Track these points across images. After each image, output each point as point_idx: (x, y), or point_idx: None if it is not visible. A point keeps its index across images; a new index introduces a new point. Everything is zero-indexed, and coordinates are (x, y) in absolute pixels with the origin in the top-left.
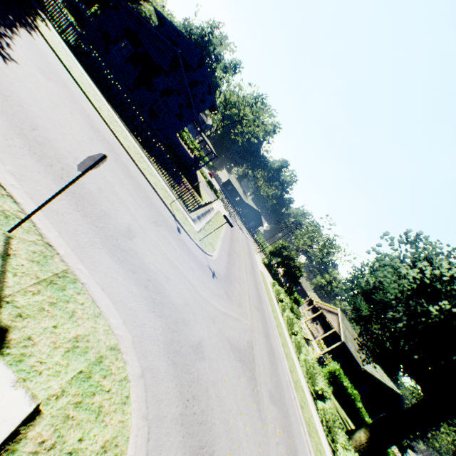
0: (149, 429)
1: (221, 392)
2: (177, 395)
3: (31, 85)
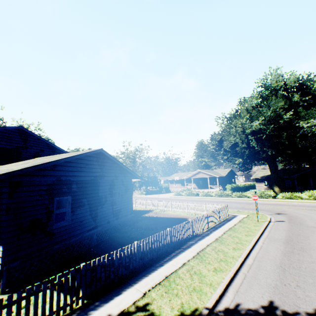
0: None
1: None
2: None
3: None
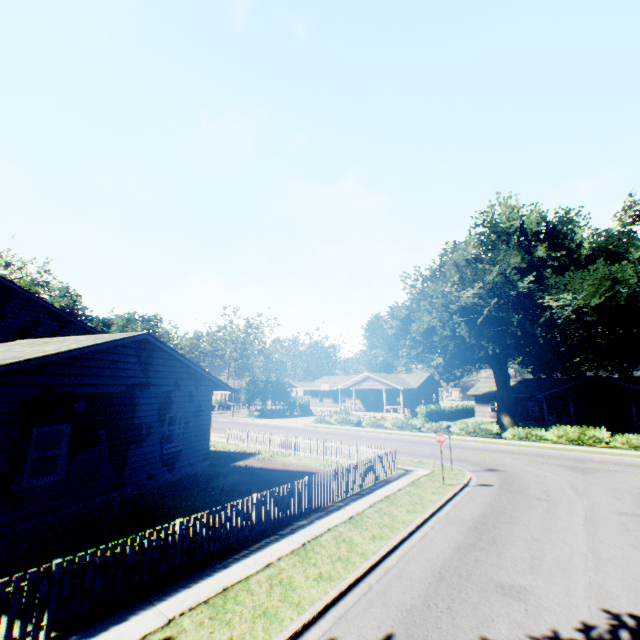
0: None
1: None
2: None
3: (614, 591)
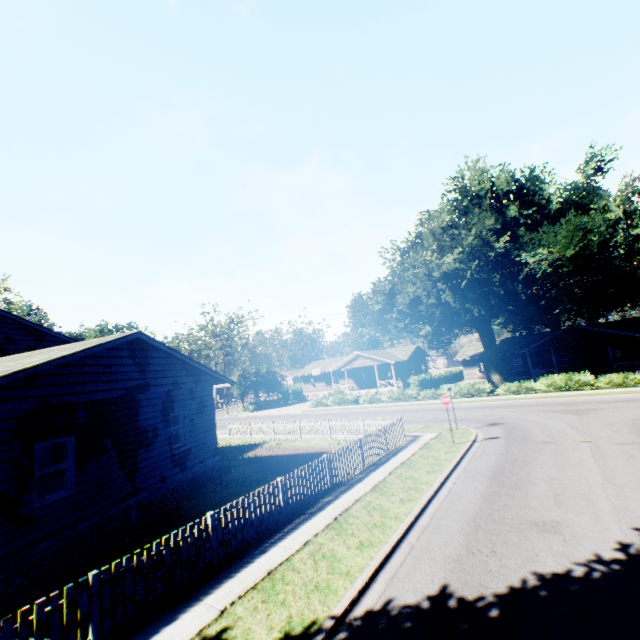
0: None
1: None
2: None
3: (638, 510)
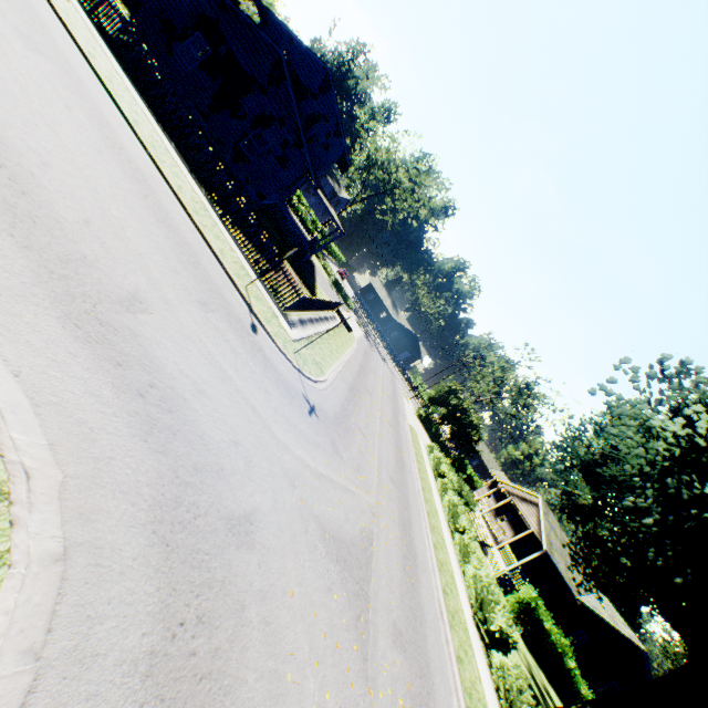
0: (37, 682)
1: (277, 616)
2: (152, 611)
3: None
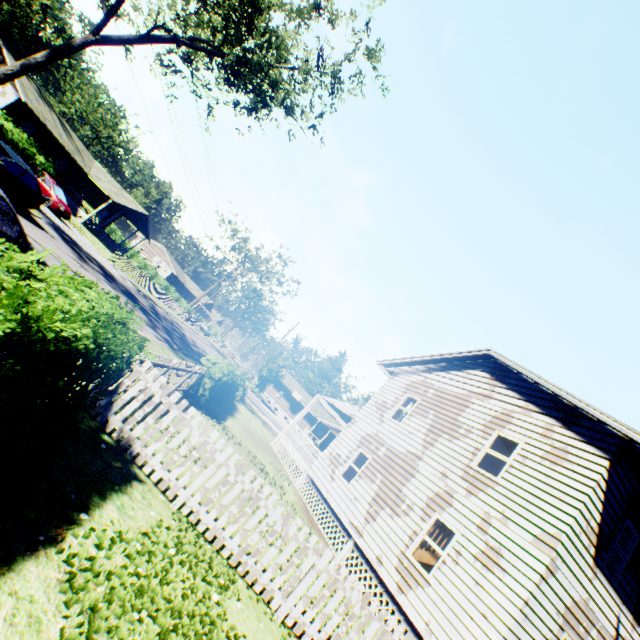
0: None
1: None
2: None
3: None
